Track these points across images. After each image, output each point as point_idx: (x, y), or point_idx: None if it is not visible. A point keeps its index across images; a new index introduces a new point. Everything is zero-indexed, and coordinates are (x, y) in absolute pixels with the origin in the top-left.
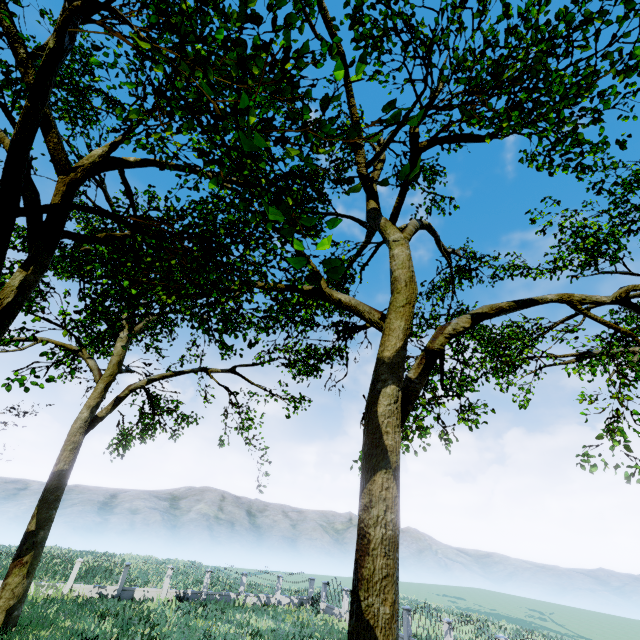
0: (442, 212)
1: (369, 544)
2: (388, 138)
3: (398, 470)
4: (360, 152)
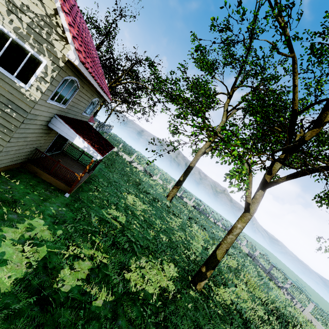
0: None
1: None
2: None
3: None
4: None
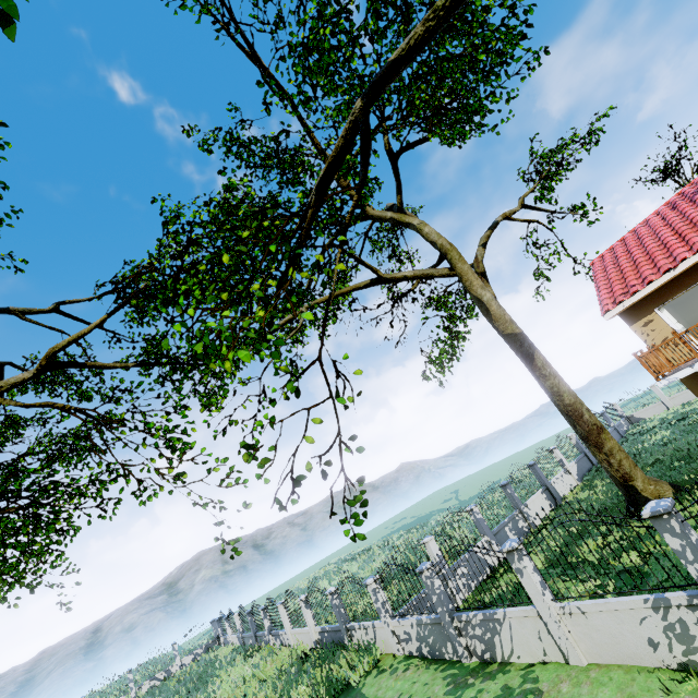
0: None
1: None
2: None
3: None
4: None
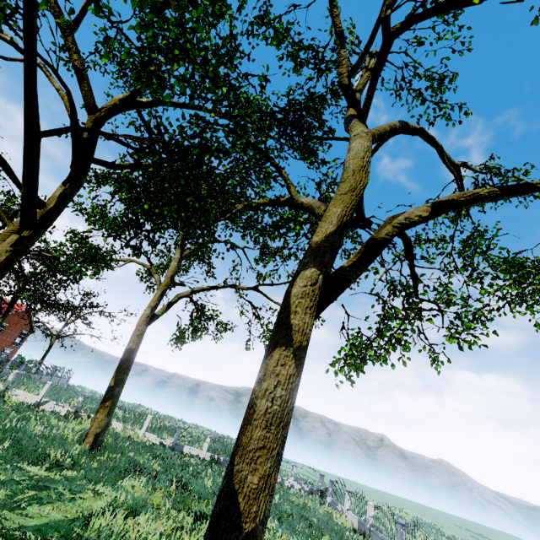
0: (447, 120)
1: (253, 414)
2: (368, 38)
3: (302, 351)
4: (342, 62)
